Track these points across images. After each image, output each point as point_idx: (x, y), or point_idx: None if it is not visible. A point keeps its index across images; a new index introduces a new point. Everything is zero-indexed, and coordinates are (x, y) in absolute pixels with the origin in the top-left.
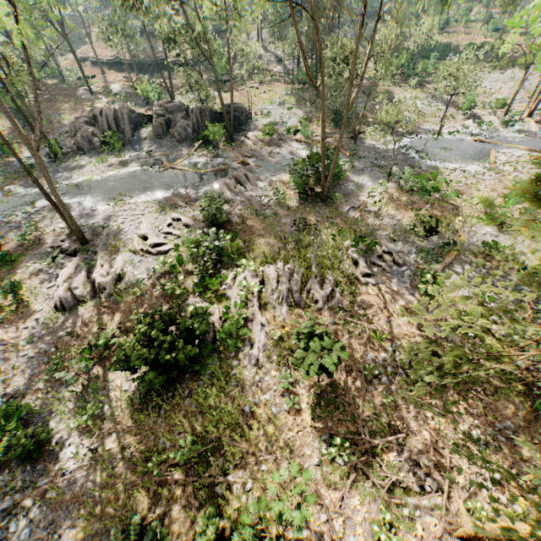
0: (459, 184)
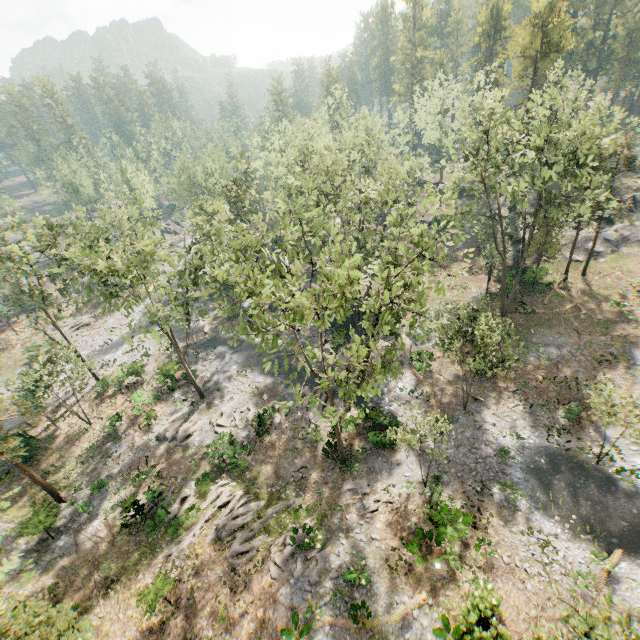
0: (503, 556)
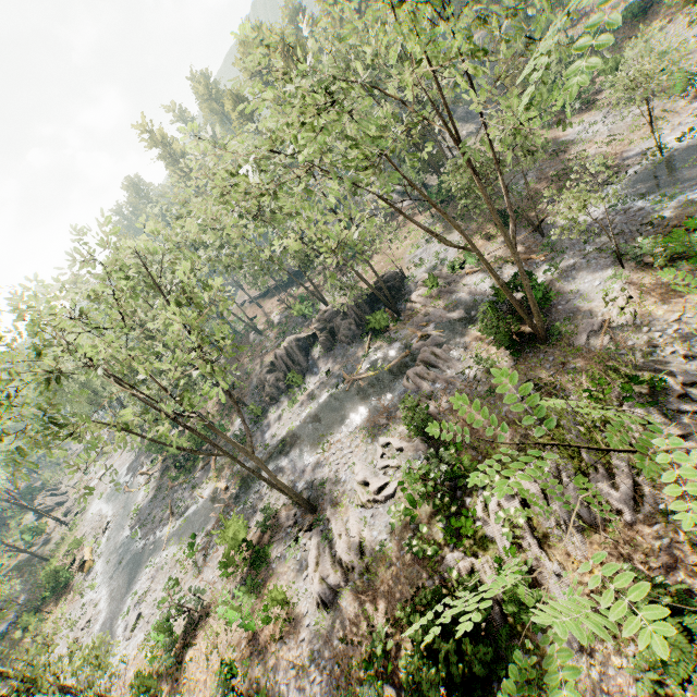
0: None
